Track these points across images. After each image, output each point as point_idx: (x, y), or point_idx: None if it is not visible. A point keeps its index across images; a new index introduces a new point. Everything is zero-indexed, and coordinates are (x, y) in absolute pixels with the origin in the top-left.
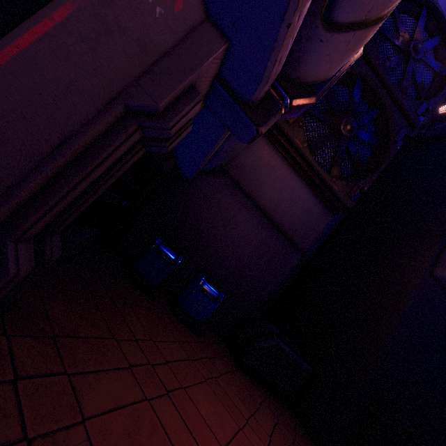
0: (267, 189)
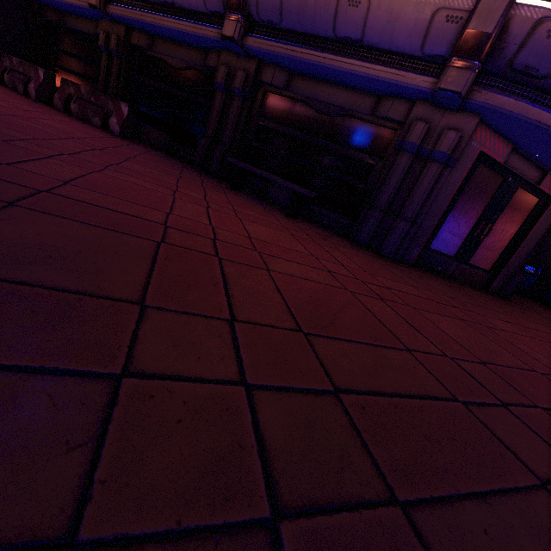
0: None
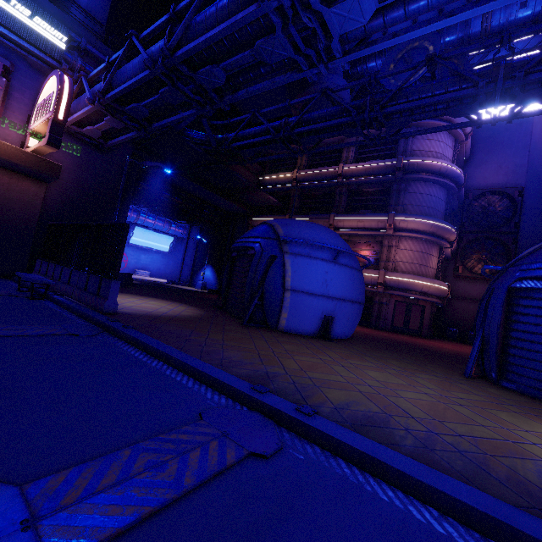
0: (473, 292)
